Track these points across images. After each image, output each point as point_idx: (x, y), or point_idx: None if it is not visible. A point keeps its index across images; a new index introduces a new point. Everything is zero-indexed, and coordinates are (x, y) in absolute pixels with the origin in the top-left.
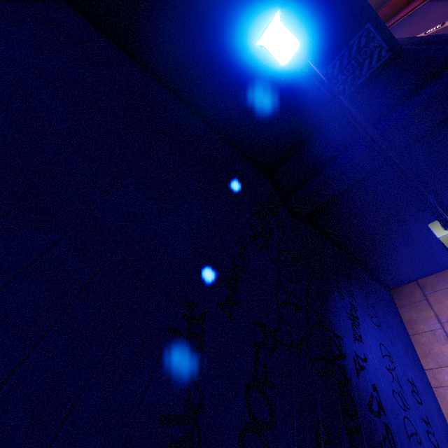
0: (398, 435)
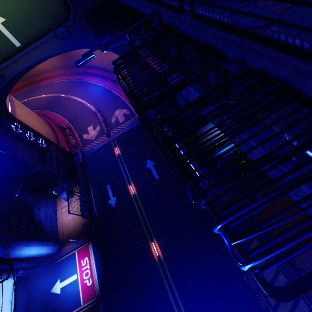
0: (43, 221)
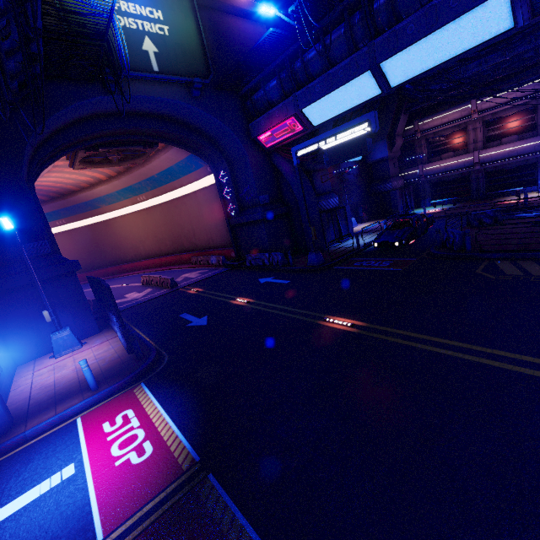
0: None
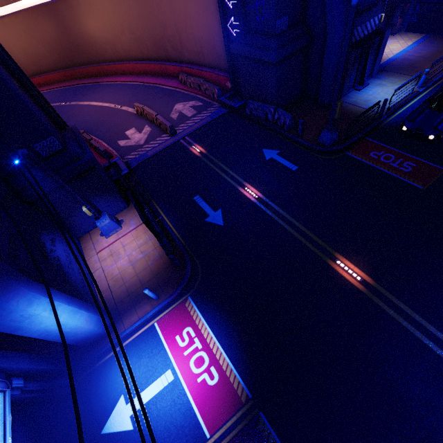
0: (65, 266)
